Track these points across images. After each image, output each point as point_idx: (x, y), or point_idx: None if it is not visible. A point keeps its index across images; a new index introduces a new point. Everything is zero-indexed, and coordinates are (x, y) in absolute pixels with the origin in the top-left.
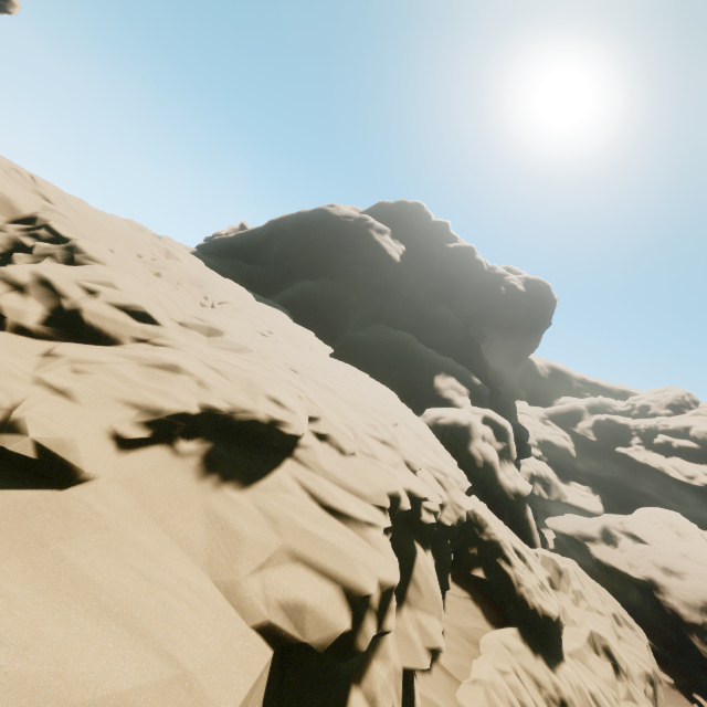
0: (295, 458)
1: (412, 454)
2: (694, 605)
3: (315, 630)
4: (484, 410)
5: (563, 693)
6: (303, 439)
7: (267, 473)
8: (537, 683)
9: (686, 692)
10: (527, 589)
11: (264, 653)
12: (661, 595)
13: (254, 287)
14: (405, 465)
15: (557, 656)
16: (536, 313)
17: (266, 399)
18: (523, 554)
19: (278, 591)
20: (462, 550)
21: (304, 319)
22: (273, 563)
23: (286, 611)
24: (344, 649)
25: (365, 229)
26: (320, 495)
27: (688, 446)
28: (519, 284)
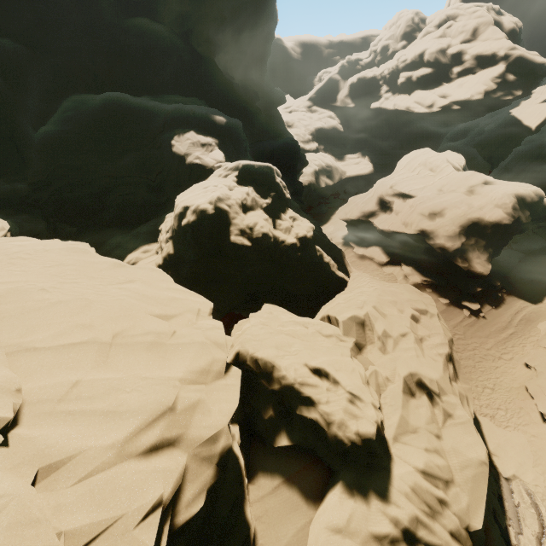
0: None
1: None
2: (454, 235)
3: None
4: (236, 165)
5: (403, 521)
6: None
7: None
8: (377, 539)
9: (457, 303)
10: (339, 424)
11: None
12: (432, 241)
13: None
14: None
15: (385, 465)
16: None
17: None
18: (323, 368)
19: None
20: (257, 418)
21: None
22: None
23: None
24: None
25: None
26: None
27: (425, 74)
28: None
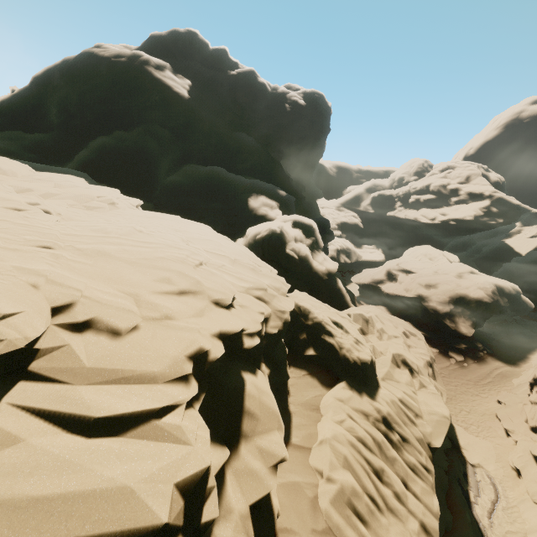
0: (31, 379)
1: (221, 290)
2: (445, 302)
3: None
4: (292, 216)
5: (383, 412)
6: (41, 345)
7: None
8: (365, 414)
9: (445, 353)
10: (347, 349)
11: None
12: (426, 303)
13: (46, 158)
14: (214, 305)
15: (375, 386)
16: (317, 122)
17: None
18: (339, 323)
19: None
20: (294, 339)
21: (111, 178)
22: None
23: None
24: None
25: (141, 67)
26: (75, 418)
27: (430, 199)
28: (300, 99)
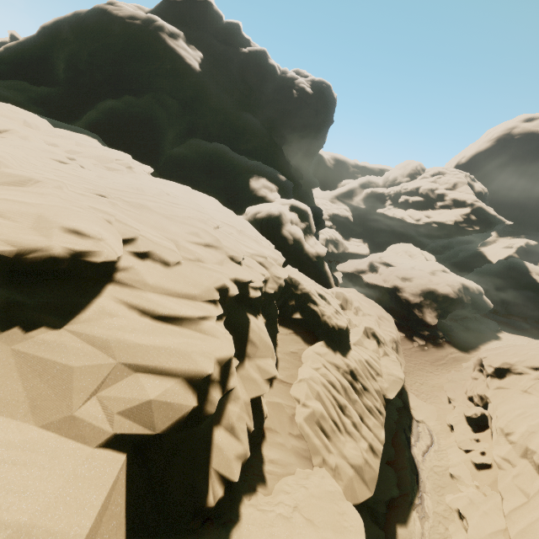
0: (117, 282)
1: (235, 249)
2: (416, 294)
3: (164, 421)
4: (290, 200)
5: (351, 366)
6: (121, 262)
7: (86, 305)
8: (337, 367)
9: (410, 338)
10: (328, 316)
11: (116, 461)
12: (400, 294)
13: (52, 113)
14: (230, 260)
15: (347, 348)
16: (322, 112)
17: (62, 232)
18: (324, 295)
19: (120, 406)
20: (285, 305)
21: (119, 143)
22: (109, 385)
23: (131, 419)
24: (195, 419)
25: (155, 32)
26: (150, 309)
27: (418, 200)
28: (307, 86)
